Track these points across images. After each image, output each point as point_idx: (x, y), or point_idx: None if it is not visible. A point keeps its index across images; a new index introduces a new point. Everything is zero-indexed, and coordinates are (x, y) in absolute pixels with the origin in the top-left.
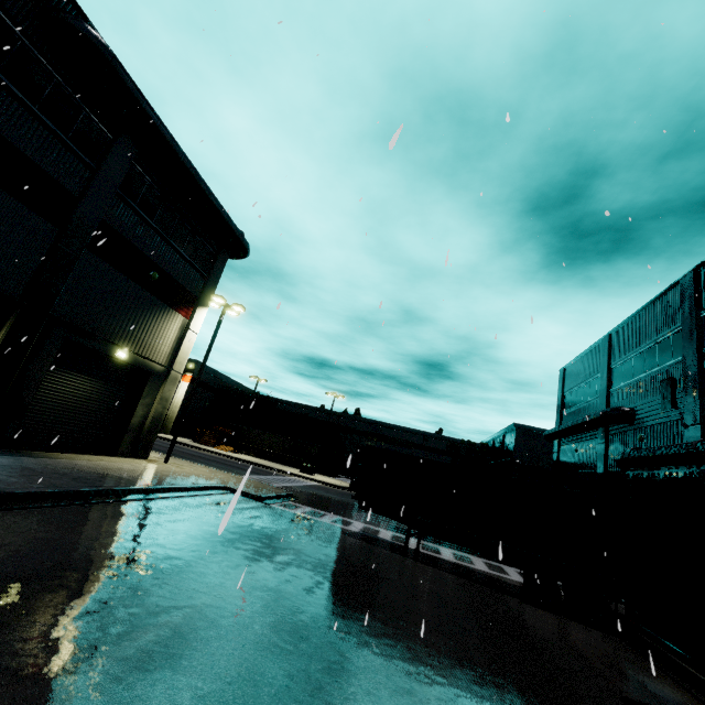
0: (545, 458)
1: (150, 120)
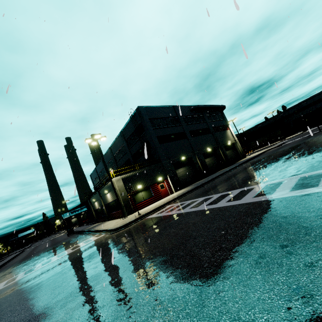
0: None
1: (204, 107)
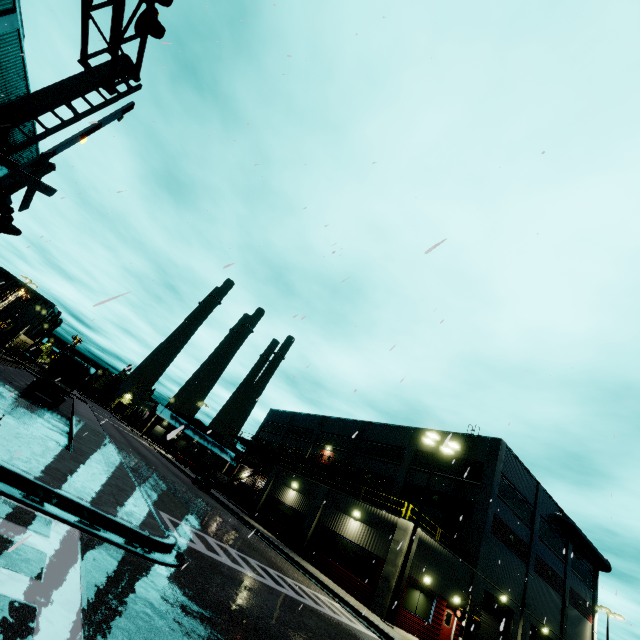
0: None
1: (582, 537)
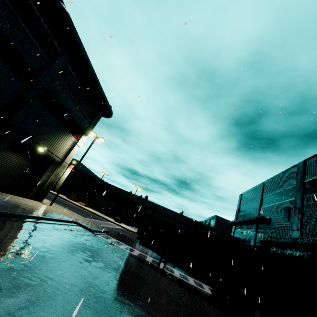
0: (227, 233)
1: (80, 48)
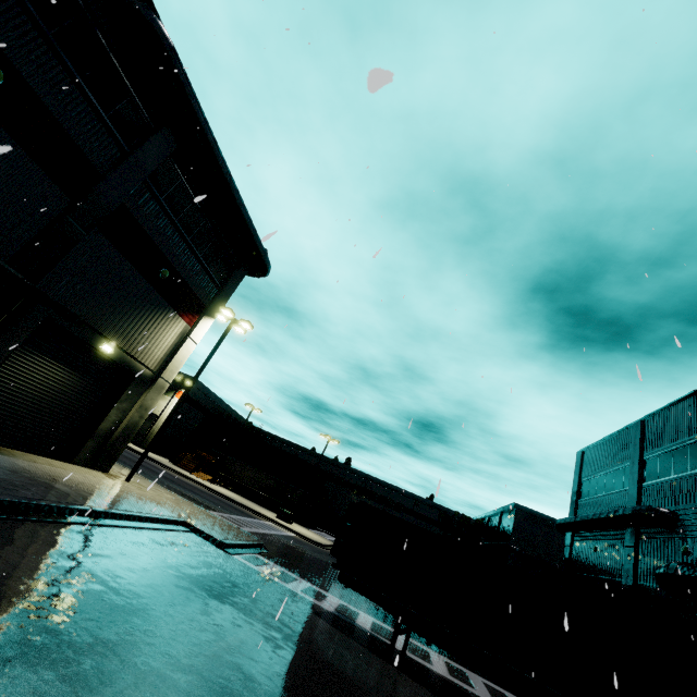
0: (545, 549)
1: (196, 117)
